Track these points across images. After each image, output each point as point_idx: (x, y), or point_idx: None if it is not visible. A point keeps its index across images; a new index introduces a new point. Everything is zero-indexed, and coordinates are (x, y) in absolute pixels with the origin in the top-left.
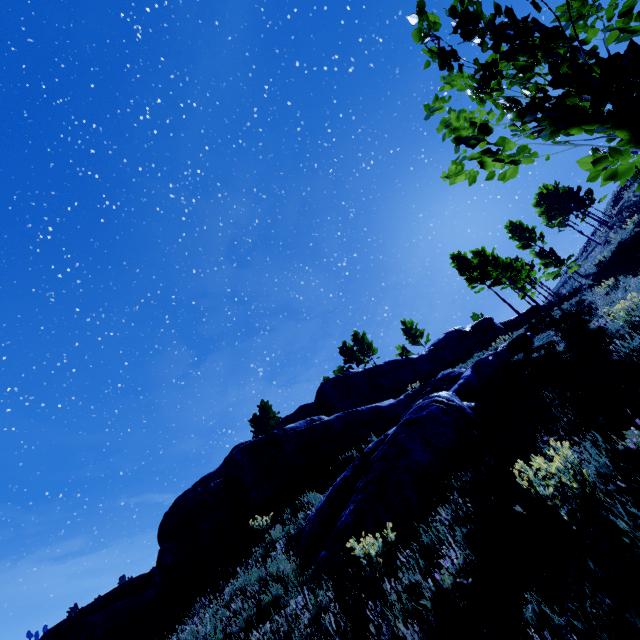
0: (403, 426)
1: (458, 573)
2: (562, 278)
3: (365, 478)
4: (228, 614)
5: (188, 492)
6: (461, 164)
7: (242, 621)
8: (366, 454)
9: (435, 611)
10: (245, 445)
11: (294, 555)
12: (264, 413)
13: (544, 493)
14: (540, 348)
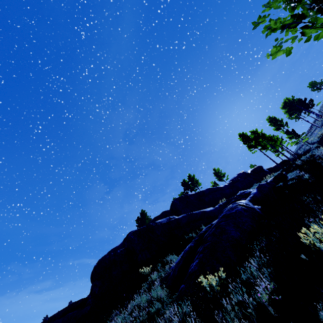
0: (222, 218)
1: (271, 293)
2: (298, 146)
3: (203, 245)
4: (131, 318)
5: (105, 256)
6: (280, 46)
7: (139, 322)
8: (201, 234)
9: (257, 316)
10: (135, 230)
11: (165, 288)
12: (143, 216)
13: (320, 246)
14: (292, 179)
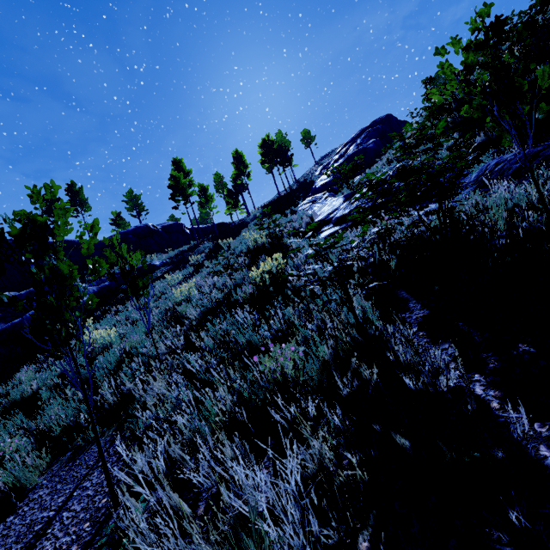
0: None
1: None
2: None
3: None
4: None
5: None
6: None
7: None
8: None
9: None
10: None
11: None
12: None
13: None
14: None
